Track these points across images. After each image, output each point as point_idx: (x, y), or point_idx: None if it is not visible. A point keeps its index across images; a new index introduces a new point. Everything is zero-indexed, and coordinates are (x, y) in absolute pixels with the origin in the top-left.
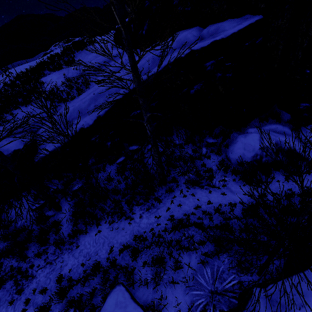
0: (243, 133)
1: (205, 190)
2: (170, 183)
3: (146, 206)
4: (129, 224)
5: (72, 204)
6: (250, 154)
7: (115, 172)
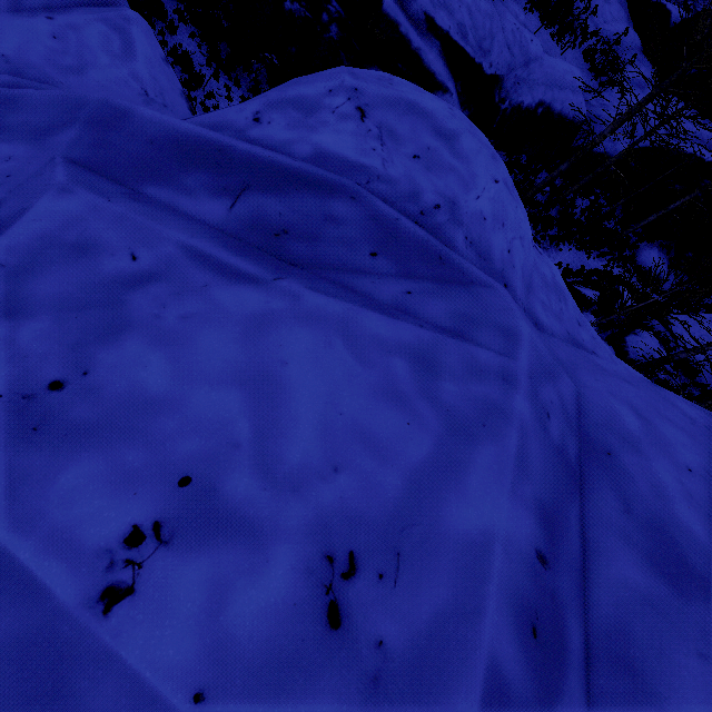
0: (648, 246)
1: (621, 269)
2: (606, 248)
3: (596, 254)
4: (586, 258)
5: (557, 210)
6: (649, 264)
7: (585, 206)
